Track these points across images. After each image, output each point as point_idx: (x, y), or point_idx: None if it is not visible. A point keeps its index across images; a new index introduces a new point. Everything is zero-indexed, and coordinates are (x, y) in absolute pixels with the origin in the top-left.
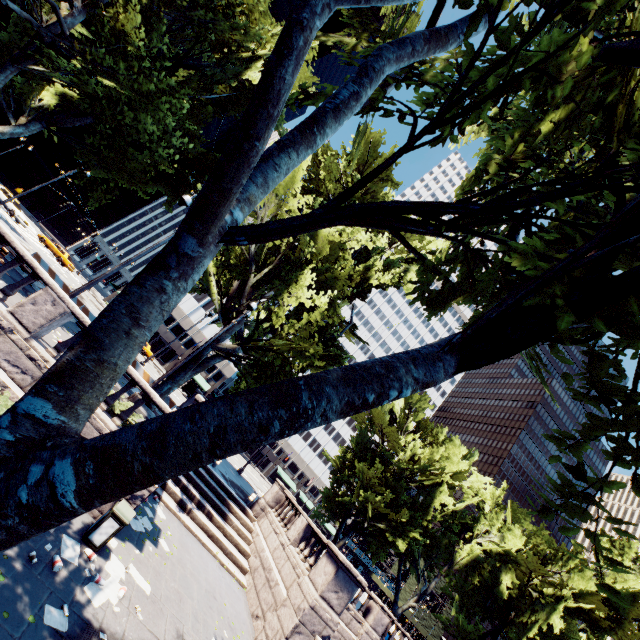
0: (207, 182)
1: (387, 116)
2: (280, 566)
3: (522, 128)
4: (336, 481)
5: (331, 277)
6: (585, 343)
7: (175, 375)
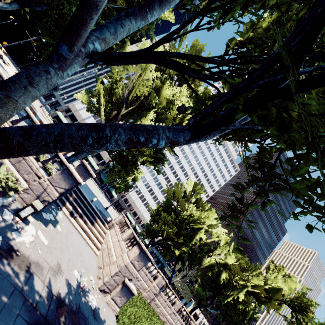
0: (74, 13)
1: (189, 12)
2: (115, 249)
3: (251, 24)
4: (152, 220)
5: (164, 117)
6: (259, 142)
7: (77, 153)
